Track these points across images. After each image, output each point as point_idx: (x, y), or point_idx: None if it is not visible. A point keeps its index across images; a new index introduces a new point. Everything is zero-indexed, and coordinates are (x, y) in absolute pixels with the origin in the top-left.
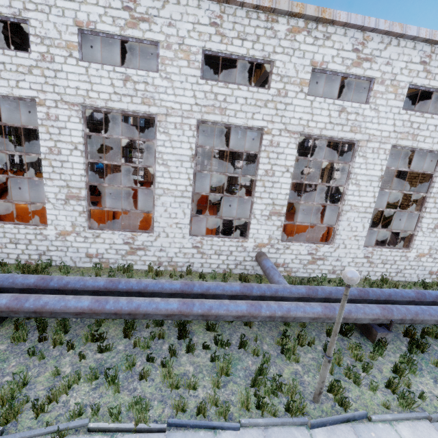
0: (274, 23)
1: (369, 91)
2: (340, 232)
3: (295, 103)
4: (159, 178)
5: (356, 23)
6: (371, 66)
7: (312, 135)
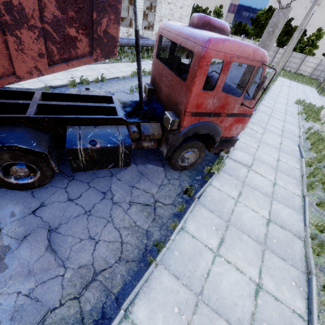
0: None
1: None
2: None
3: None
4: None
5: None
6: None
7: None
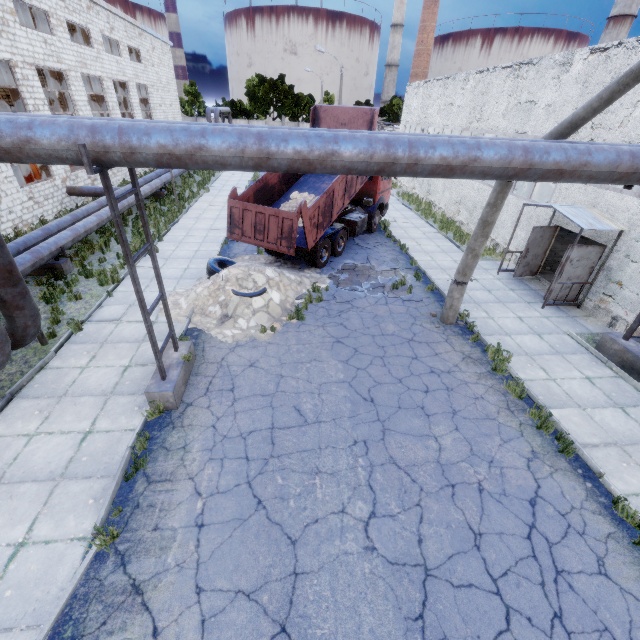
0: None
1: (49, 23)
2: None
3: (18, 34)
4: None
5: None
6: None
7: (39, 66)
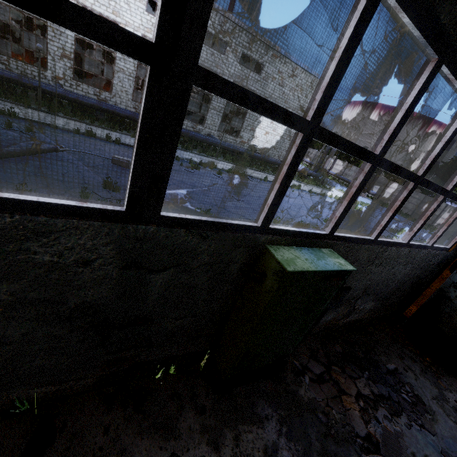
0: None
1: None
2: (115, 85)
3: None
4: None
5: None
6: None
7: (87, 6)
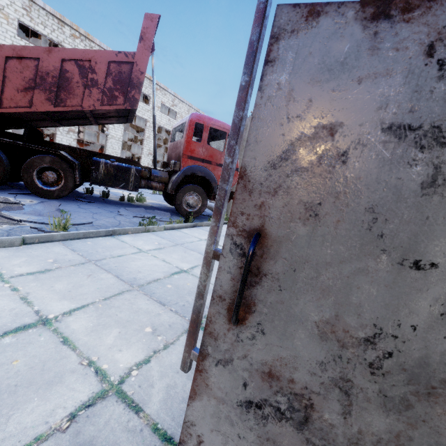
0: (63, 27)
1: None
2: (108, 149)
3: None
4: None
5: (104, 48)
6: None
7: None
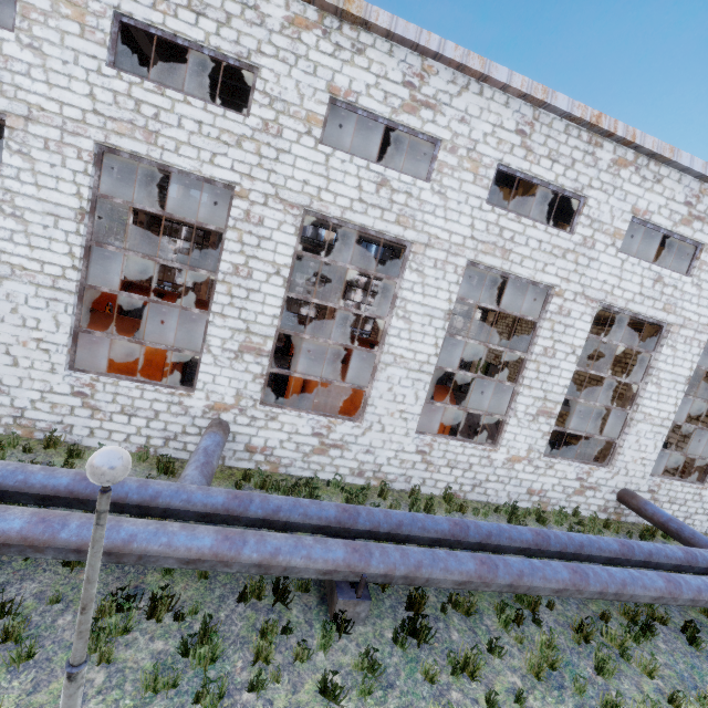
0: (262, 0)
1: (433, 160)
2: (374, 401)
3: (297, 153)
4: (2, 242)
5: (406, 36)
6: (435, 117)
7: (329, 217)
